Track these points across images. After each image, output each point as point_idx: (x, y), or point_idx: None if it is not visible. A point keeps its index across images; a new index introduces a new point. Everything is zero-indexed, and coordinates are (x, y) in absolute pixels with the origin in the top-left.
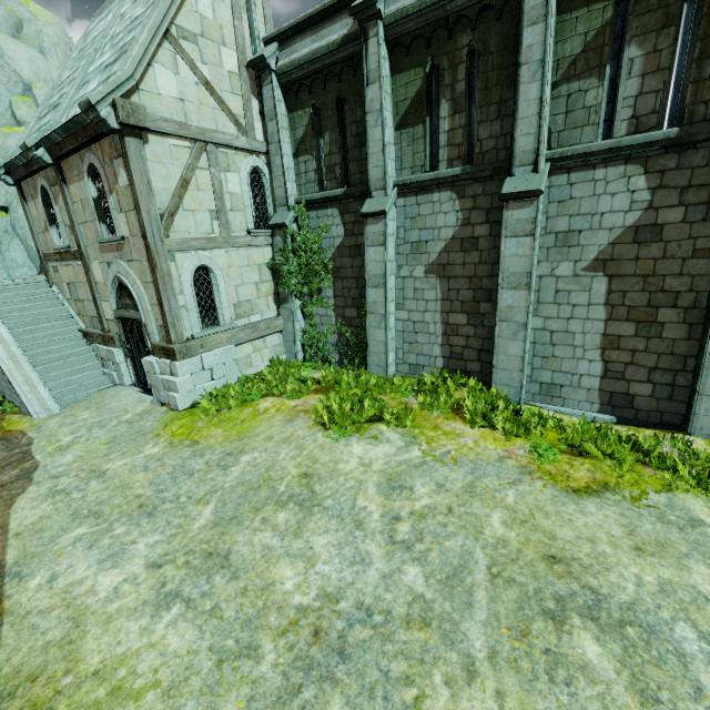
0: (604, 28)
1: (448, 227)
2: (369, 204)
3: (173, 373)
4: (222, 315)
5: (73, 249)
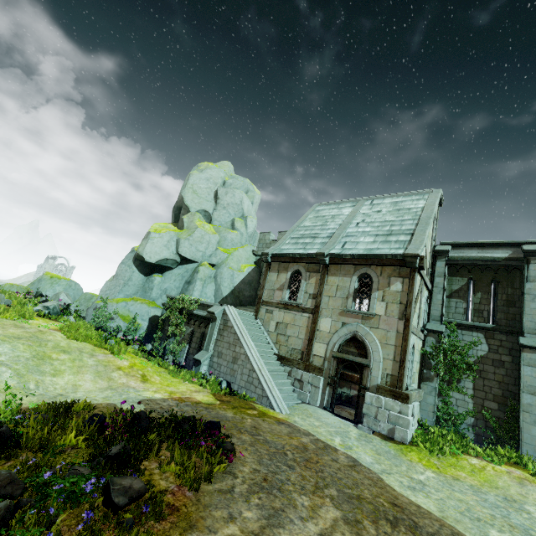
0: None
1: None
2: (526, 340)
3: (401, 411)
4: (409, 378)
5: (304, 306)
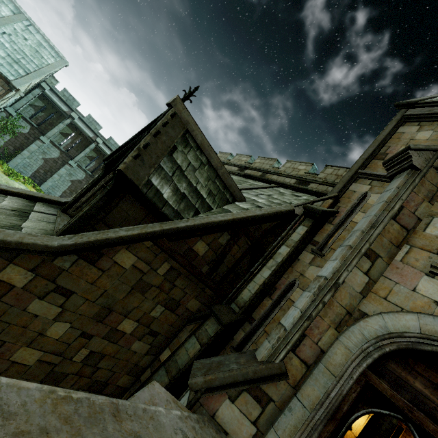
0: (95, 157)
1: (54, 156)
2: (43, 138)
3: None
4: None
5: None
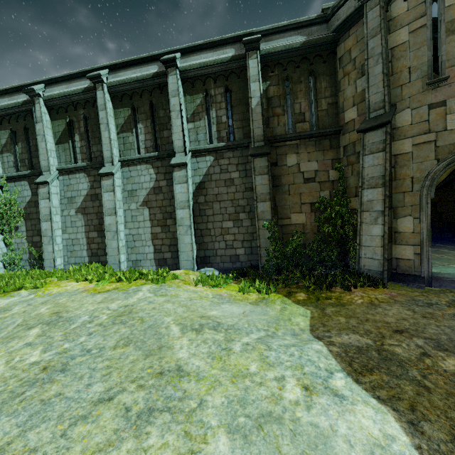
0: (129, 116)
1: (85, 190)
2: (41, 178)
3: None
4: None
5: None
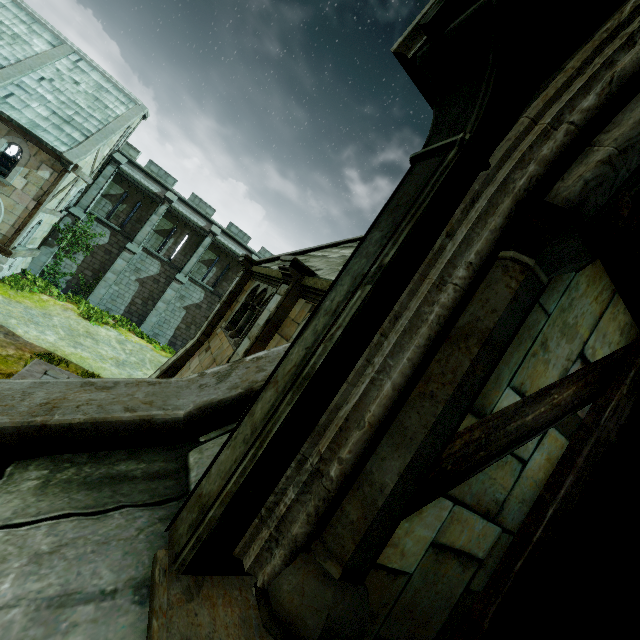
0: (213, 260)
1: (153, 272)
2: (131, 246)
3: (0, 261)
4: (27, 241)
5: None
